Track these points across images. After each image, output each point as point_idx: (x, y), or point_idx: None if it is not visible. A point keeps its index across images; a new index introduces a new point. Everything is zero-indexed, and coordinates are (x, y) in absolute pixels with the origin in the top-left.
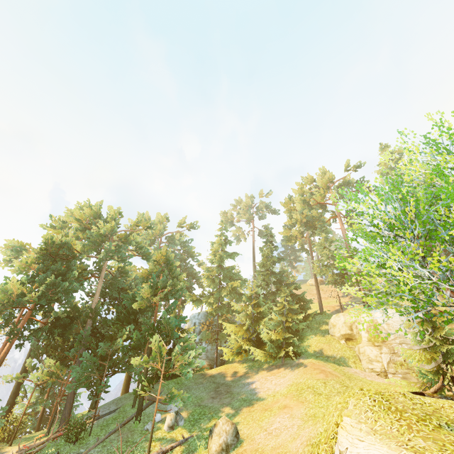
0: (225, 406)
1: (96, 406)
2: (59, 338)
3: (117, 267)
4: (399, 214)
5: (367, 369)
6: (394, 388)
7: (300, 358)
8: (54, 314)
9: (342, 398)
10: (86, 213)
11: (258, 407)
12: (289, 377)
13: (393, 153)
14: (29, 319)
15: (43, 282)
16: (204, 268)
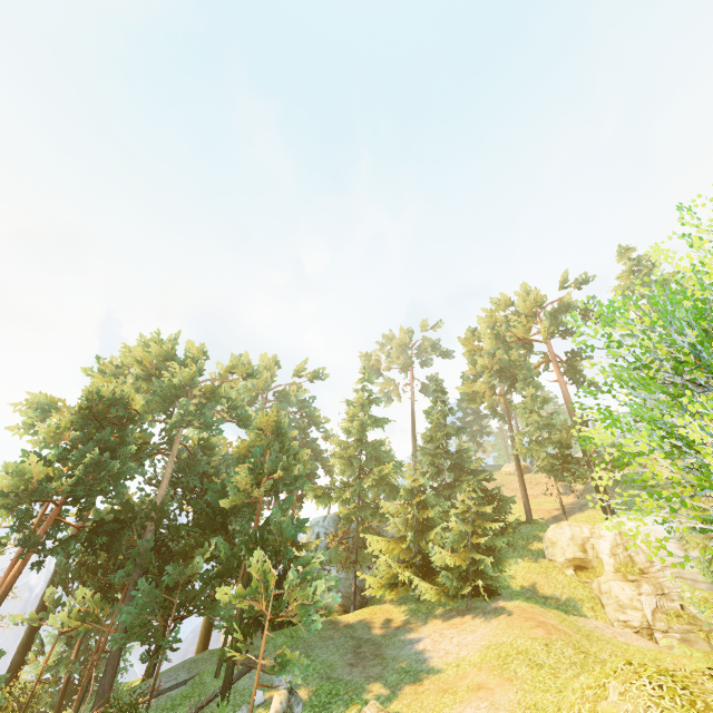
0: (372, 680)
1: (156, 674)
2: (102, 554)
3: (197, 438)
4: (698, 344)
5: (615, 623)
6: (672, 659)
7: (499, 599)
8: (95, 514)
9: (591, 677)
10: (152, 351)
11: (431, 685)
12: (481, 631)
13: (640, 260)
14: (55, 521)
15: (81, 461)
16: (335, 443)
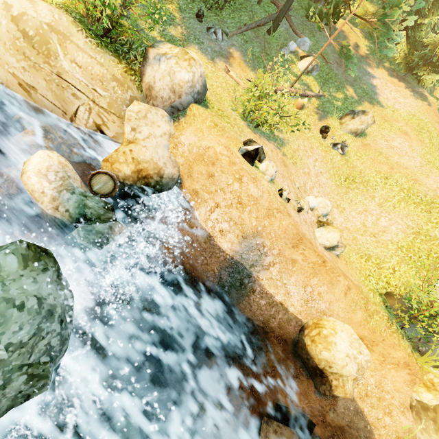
0: (349, 84)
1: None
2: None
3: None
4: None
5: None
6: None
7: (425, 89)
8: None
9: None
10: None
11: (378, 112)
12: (410, 102)
13: None
14: None
15: None
16: None
